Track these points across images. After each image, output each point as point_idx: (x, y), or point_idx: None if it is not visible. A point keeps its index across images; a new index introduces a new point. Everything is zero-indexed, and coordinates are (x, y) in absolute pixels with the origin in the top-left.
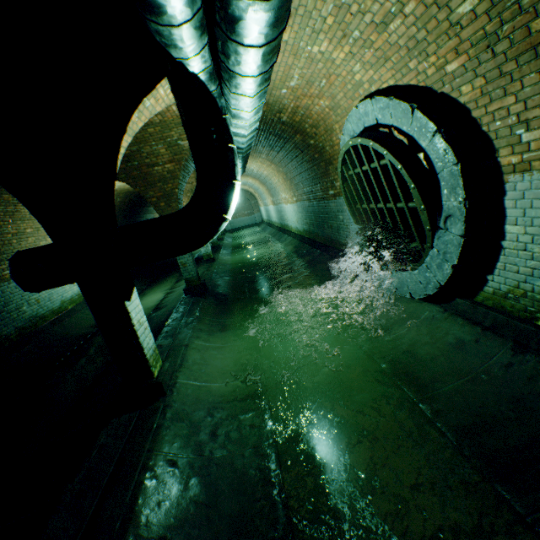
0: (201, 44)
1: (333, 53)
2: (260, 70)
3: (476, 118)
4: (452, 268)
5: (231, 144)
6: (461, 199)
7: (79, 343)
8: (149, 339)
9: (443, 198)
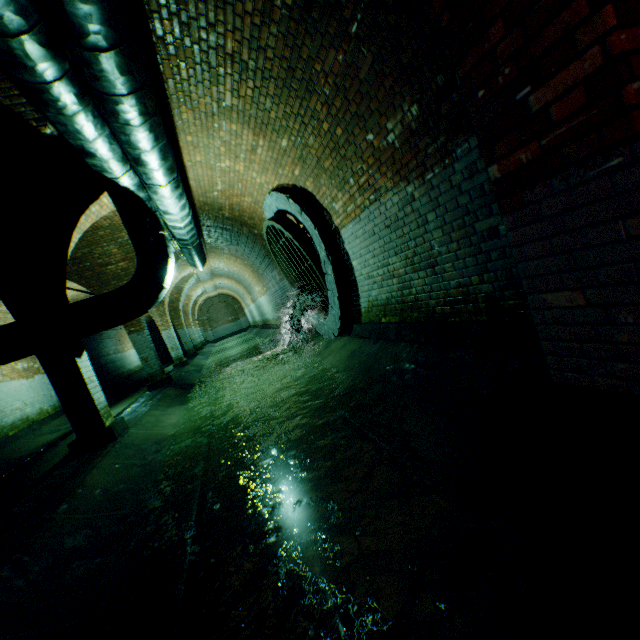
0: (126, 170)
1: (236, 167)
2: (166, 182)
3: (319, 200)
4: (338, 300)
5: (163, 232)
6: (324, 250)
7: (25, 461)
8: (101, 396)
9: (319, 252)
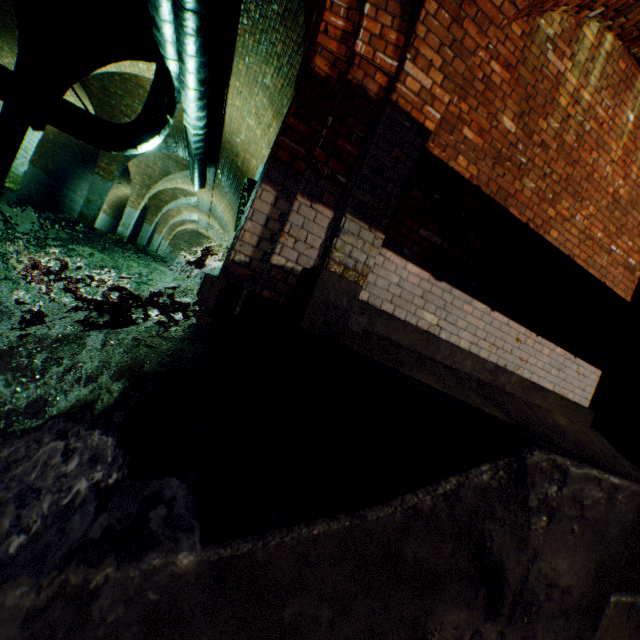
0: (176, 59)
1: (257, 131)
2: (192, 87)
3: None
4: None
5: (170, 118)
6: None
7: None
8: (23, 166)
9: None
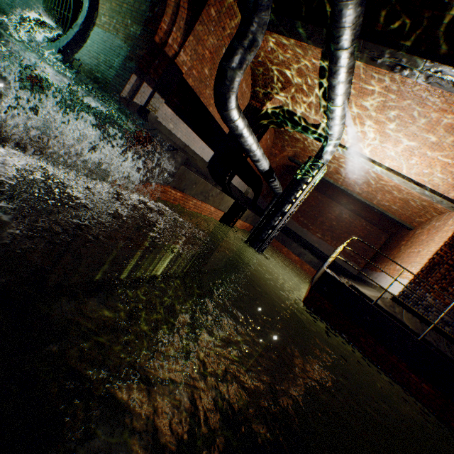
0: None
1: None
2: None
3: (100, 7)
4: (67, 43)
5: None
6: (83, 22)
7: None
8: None
9: (79, 20)
